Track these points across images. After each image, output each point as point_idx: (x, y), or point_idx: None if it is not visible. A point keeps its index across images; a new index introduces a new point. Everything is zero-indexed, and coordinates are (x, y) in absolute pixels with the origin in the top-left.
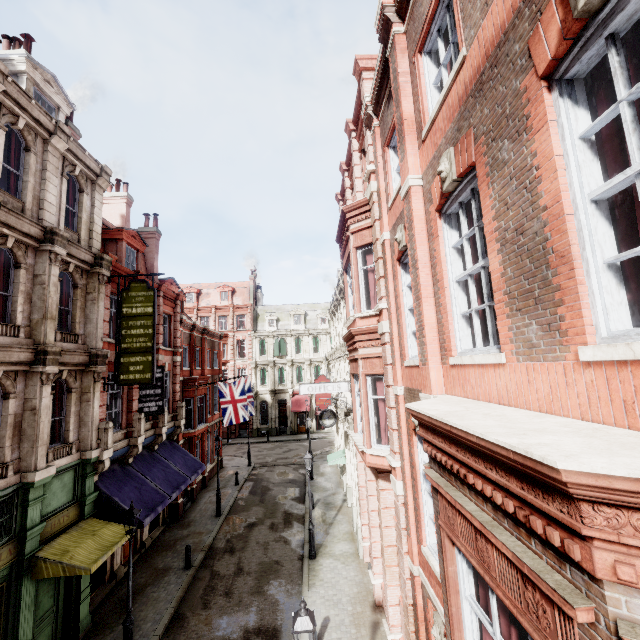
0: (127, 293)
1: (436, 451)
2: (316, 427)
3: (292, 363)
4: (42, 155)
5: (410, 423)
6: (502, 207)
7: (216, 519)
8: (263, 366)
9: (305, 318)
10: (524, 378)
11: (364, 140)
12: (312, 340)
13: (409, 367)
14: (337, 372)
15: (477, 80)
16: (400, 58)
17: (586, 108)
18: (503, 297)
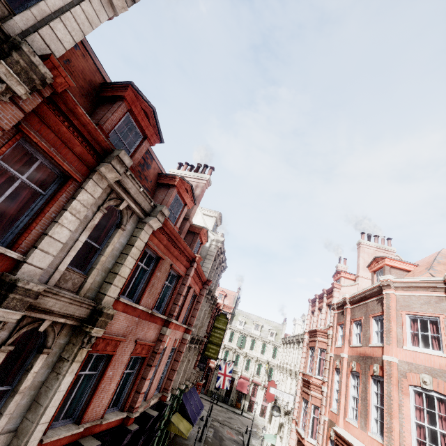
0: (218, 317)
1: (338, 442)
2: (247, 408)
3: (246, 355)
4: (218, 268)
5: (328, 434)
6: (362, 390)
7: (199, 442)
8: (228, 349)
9: (261, 328)
10: (360, 433)
11: (329, 303)
12: (262, 345)
13: (332, 411)
14: (282, 382)
15: (362, 356)
16: (347, 315)
17: (376, 386)
18: (360, 411)
